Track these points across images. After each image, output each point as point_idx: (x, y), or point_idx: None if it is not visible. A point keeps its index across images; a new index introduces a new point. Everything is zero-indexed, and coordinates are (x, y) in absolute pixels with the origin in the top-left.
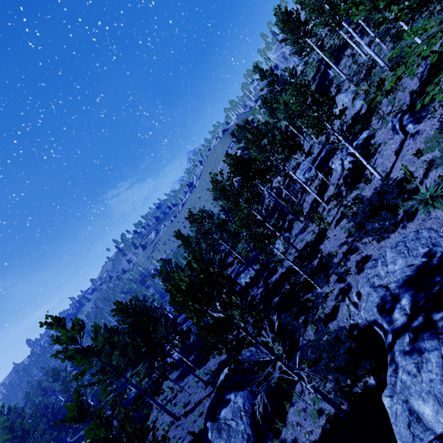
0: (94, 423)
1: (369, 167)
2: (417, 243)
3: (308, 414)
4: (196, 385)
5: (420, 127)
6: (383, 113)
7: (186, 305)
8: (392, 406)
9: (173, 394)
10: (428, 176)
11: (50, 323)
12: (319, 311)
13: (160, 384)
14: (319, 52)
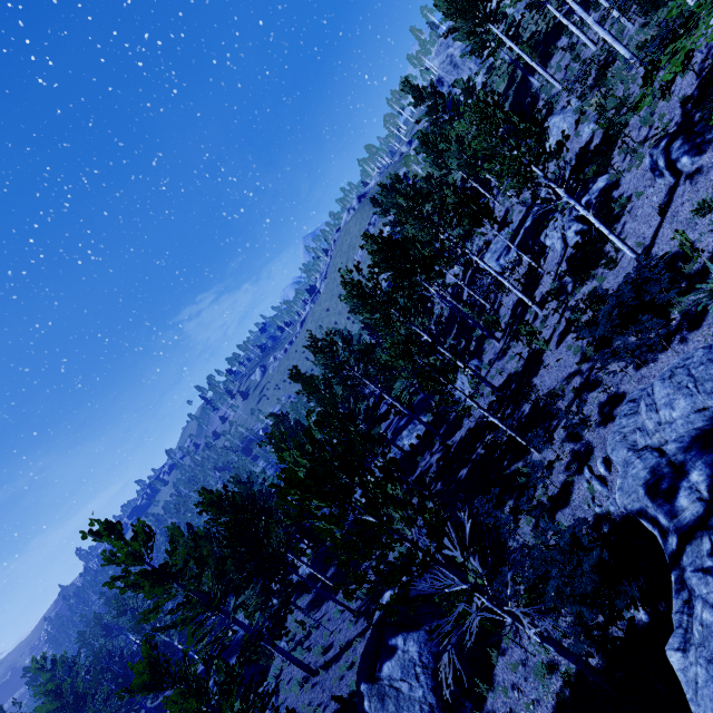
0: (178, 693)
1: (614, 239)
2: (710, 368)
3: (530, 671)
4: (340, 616)
5: (704, 160)
6: (634, 143)
7: (306, 509)
8: (687, 669)
9: (305, 631)
10: None
11: (97, 533)
12: (538, 492)
13: (282, 620)
14: (512, 46)
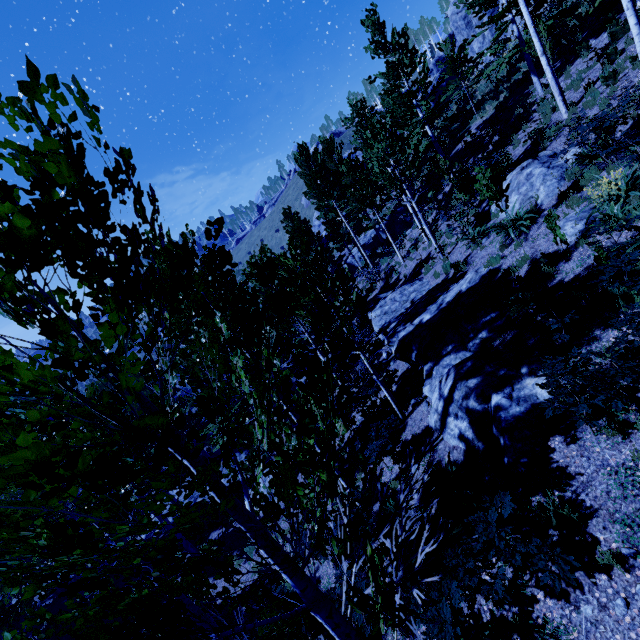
0: None
1: None
2: None
3: None
4: None
5: None
6: None
7: None
8: None
9: None
10: None
11: None
12: None
13: None
14: (525, 14)
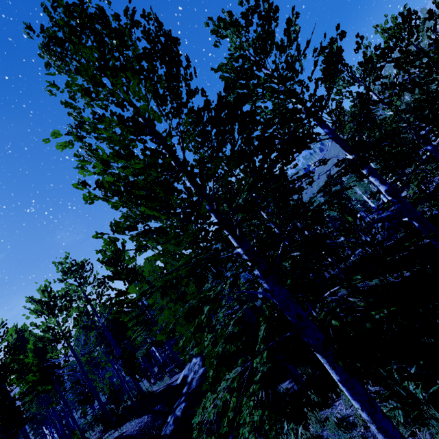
0: None
1: None
2: None
3: None
4: None
5: None
6: None
7: None
8: None
9: None
10: None
11: None
12: None
13: None
14: None
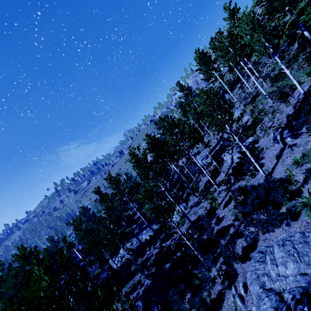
0: None
1: (256, 165)
2: (306, 247)
3: None
4: None
5: (297, 141)
6: (266, 127)
7: None
8: None
9: None
10: (308, 182)
11: None
12: (205, 293)
13: None
14: (221, 81)
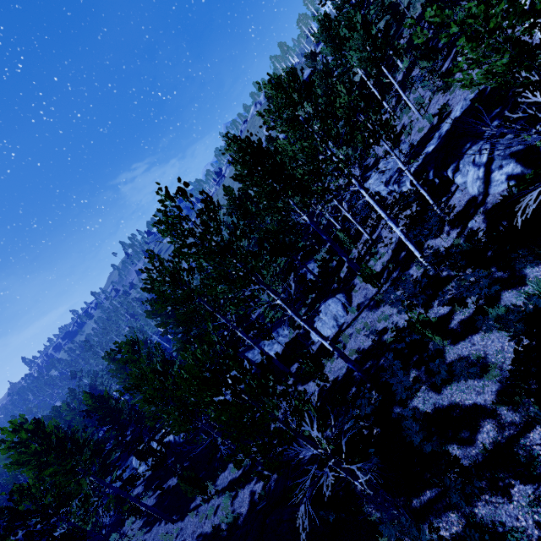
0: None
1: None
2: None
3: None
4: None
5: None
6: None
7: None
8: None
9: None
10: None
11: None
12: None
13: None
14: None
